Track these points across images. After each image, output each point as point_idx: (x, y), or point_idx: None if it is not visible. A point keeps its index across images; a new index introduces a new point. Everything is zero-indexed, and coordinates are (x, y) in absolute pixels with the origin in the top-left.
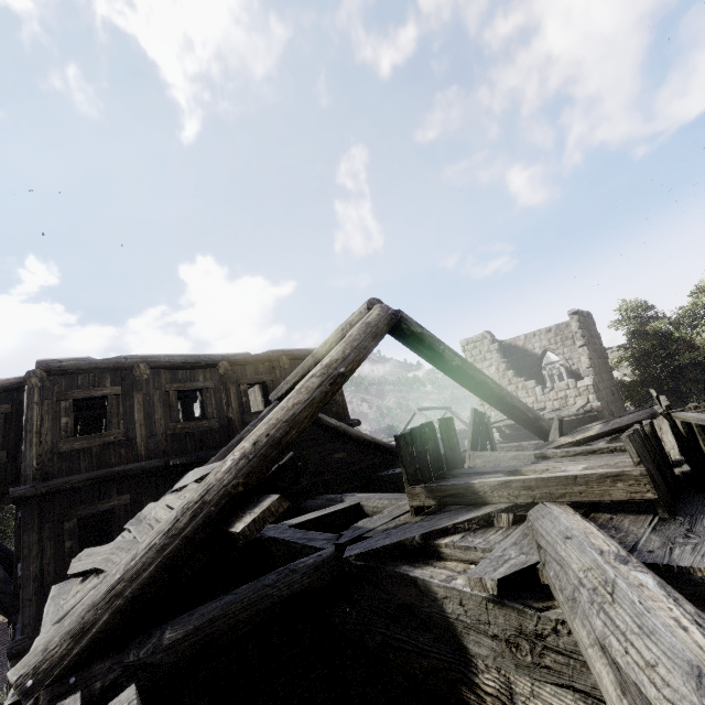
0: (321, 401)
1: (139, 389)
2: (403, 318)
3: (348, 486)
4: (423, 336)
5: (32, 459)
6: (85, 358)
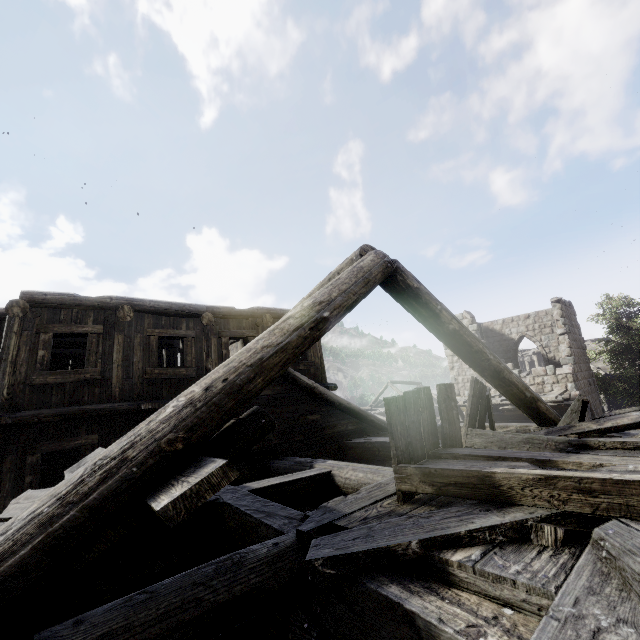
0: (297, 347)
1: (121, 330)
2: (399, 269)
3: (319, 450)
4: (419, 292)
5: (3, 389)
6: (70, 294)
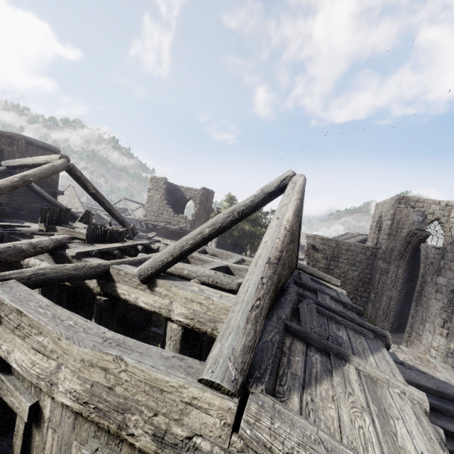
0: (16, 187)
1: None
2: (74, 168)
3: (35, 220)
4: (81, 178)
5: None
6: None
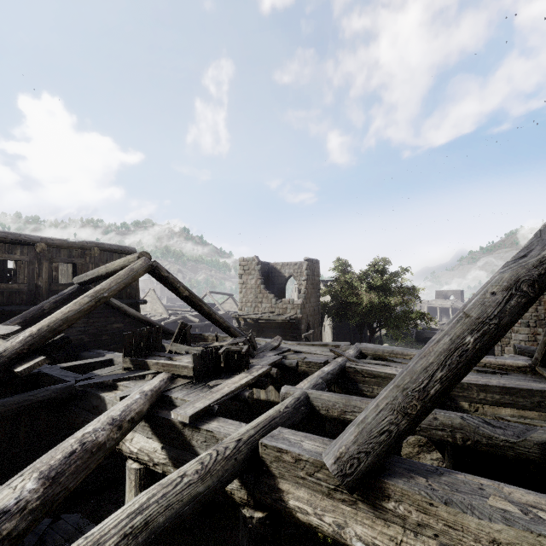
0: (87, 311)
1: None
2: (158, 267)
3: (118, 345)
4: (168, 278)
5: None
6: None
